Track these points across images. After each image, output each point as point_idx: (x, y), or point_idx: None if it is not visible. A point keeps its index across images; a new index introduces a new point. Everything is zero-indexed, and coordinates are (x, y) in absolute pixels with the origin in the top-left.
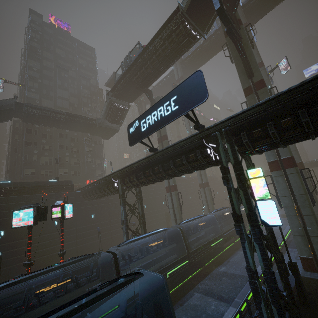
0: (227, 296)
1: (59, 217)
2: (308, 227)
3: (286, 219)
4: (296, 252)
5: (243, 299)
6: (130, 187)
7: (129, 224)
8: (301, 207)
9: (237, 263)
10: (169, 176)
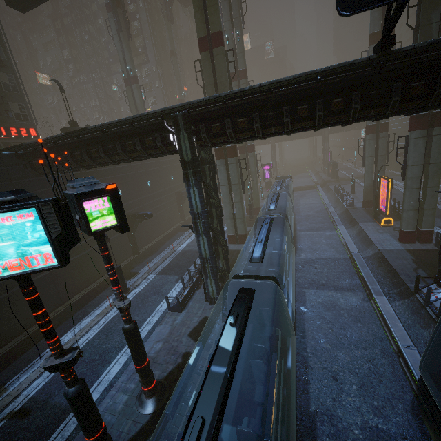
0: (343, 285)
1: (112, 226)
2: (427, 201)
3: (309, 192)
4: (371, 225)
5: (377, 284)
6: (219, 144)
7: (141, 216)
8: (429, 179)
9: (312, 246)
10: (353, 122)
